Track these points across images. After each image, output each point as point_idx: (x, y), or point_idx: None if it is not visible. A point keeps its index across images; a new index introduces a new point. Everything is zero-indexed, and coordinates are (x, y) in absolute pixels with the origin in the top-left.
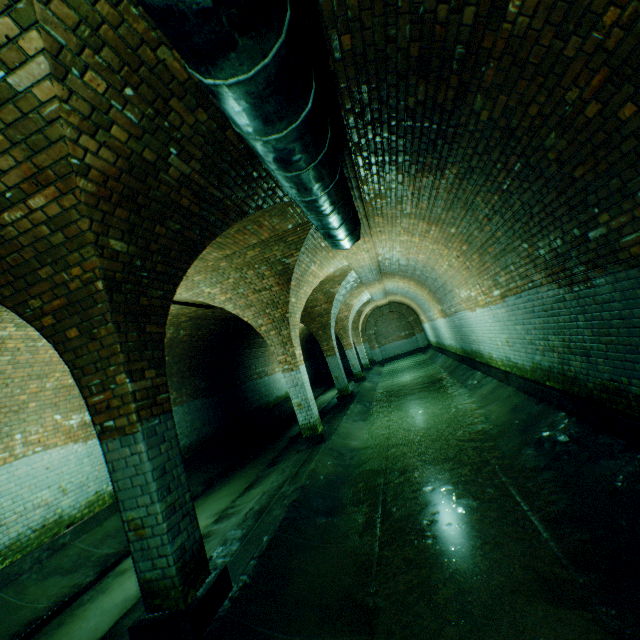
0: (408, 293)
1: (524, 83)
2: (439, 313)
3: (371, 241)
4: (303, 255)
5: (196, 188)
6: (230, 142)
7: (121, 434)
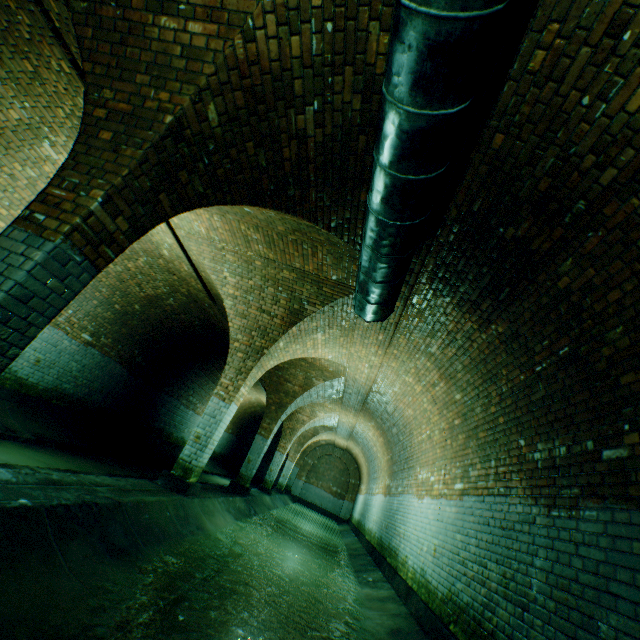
0: (369, 450)
1: (620, 264)
2: (383, 488)
3: (382, 357)
4: (322, 313)
5: (303, 153)
6: (357, 147)
7: (37, 232)
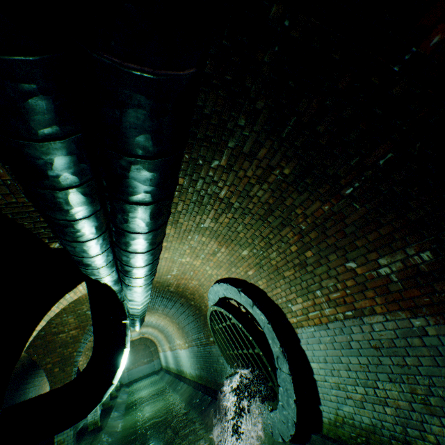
0: (154, 333)
1: (185, 307)
2: (169, 348)
3: None
4: None
5: None
6: None
7: None
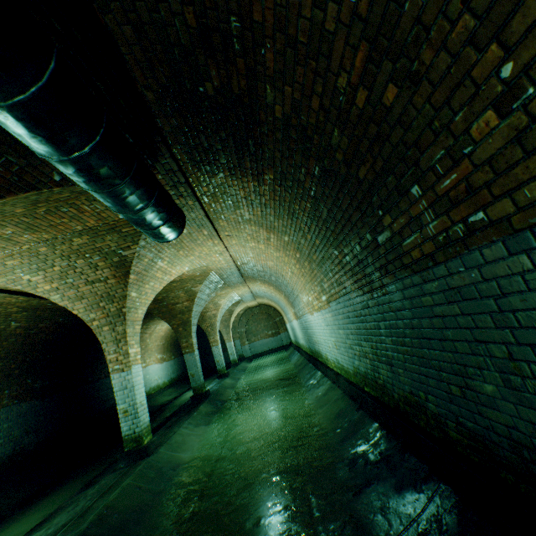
0: (272, 296)
1: (301, 69)
2: (294, 315)
3: (222, 244)
4: (144, 249)
5: None
6: None
7: None
